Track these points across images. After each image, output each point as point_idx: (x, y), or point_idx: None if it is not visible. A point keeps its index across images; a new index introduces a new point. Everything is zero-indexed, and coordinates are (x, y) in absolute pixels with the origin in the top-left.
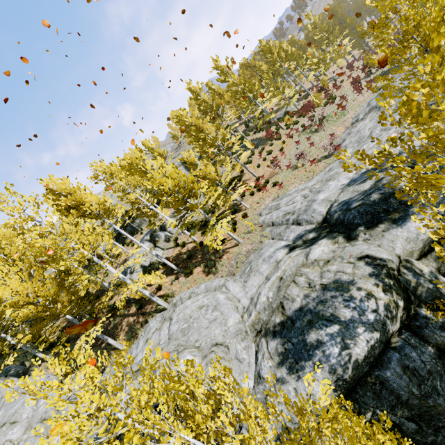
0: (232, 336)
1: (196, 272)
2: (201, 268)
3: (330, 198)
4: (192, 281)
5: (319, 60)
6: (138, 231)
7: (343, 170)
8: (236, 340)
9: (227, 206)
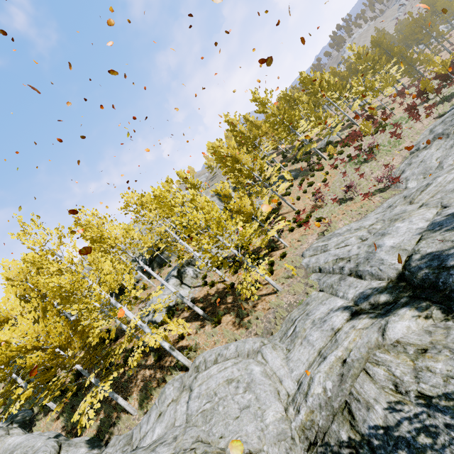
0: (272, 441)
1: (225, 321)
2: (231, 317)
3: (404, 246)
4: (219, 334)
5: (366, 88)
6: (167, 262)
7: (412, 207)
8: (278, 450)
9: (264, 243)
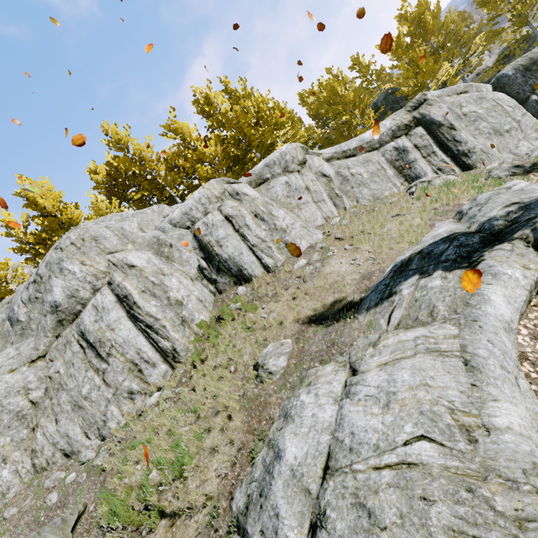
0: None
1: None
2: None
3: None
4: None
5: None
6: None
7: None
8: None
9: None
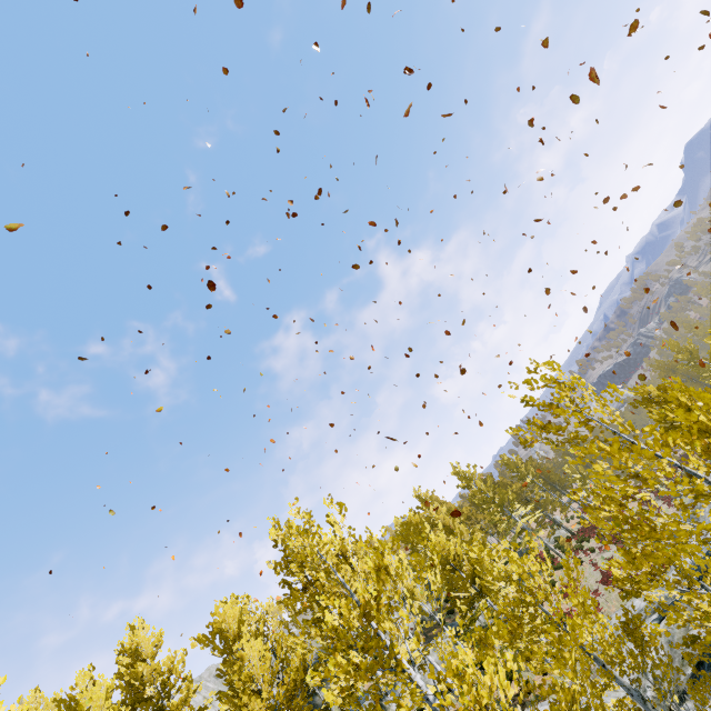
0: None
1: None
2: None
3: None
4: None
5: (583, 476)
6: None
7: None
8: None
9: None
